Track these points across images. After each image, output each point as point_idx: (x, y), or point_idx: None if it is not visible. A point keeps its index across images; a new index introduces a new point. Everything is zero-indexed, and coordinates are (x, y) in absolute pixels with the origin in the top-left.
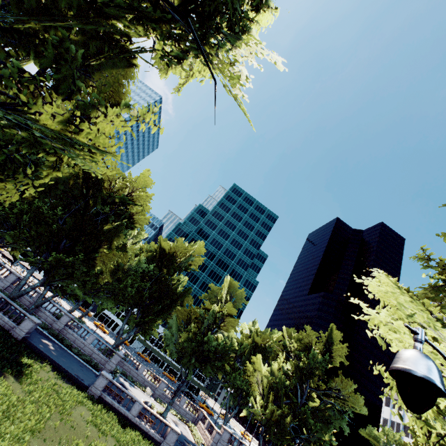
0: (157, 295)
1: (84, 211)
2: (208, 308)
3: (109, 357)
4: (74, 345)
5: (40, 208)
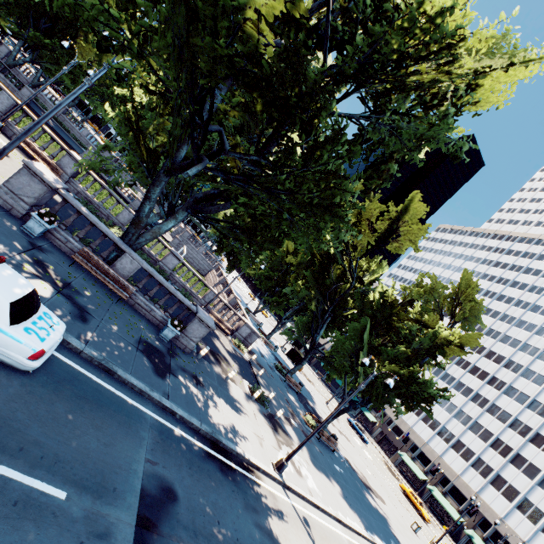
0: None
1: None
2: None
3: (102, 152)
4: (72, 133)
5: None
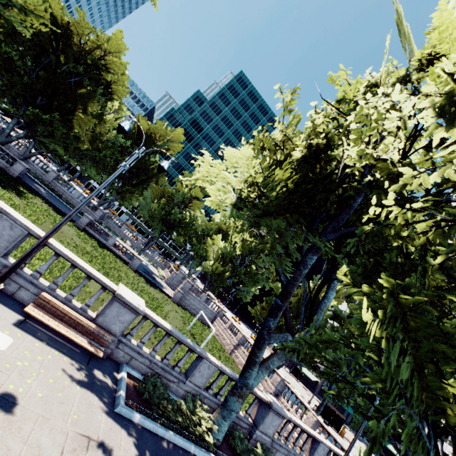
0: (135, 171)
1: (56, 68)
2: (179, 189)
3: (93, 211)
4: (64, 197)
5: (9, 54)
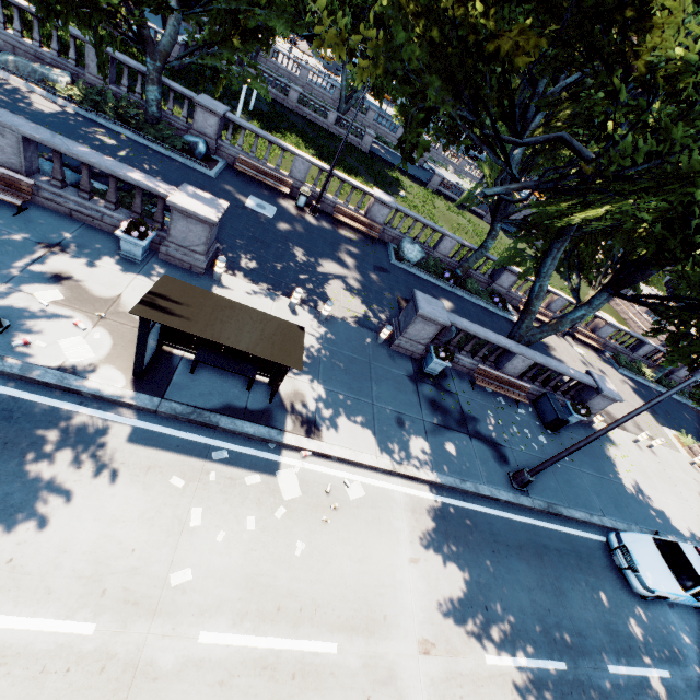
0: None
1: None
2: None
3: None
4: (387, 141)
5: None
